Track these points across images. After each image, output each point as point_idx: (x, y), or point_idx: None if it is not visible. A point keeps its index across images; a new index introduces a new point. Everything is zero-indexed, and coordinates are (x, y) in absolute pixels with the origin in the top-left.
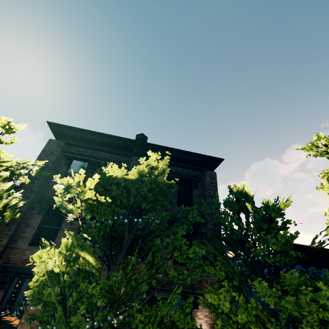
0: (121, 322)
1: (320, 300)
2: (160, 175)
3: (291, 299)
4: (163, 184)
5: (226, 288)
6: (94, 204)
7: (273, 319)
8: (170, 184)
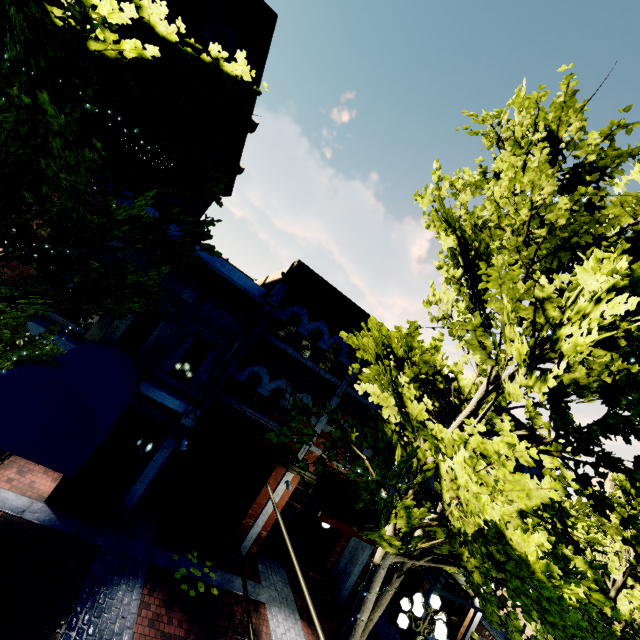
0: None
1: None
2: None
3: None
4: None
5: None
6: None
7: None
8: None
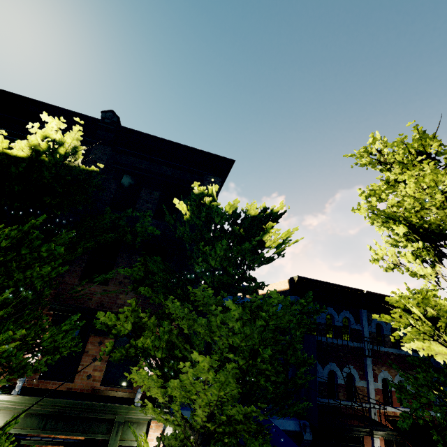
0: None
1: (229, 323)
2: (69, 155)
3: (203, 322)
4: (77, 170)
5: (132, 307)
6: None
7: (188, 346)
8: (90, 171)
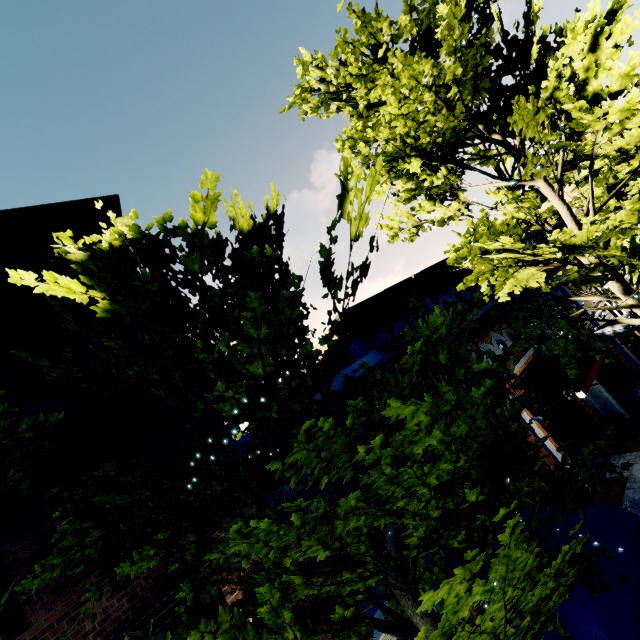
0: None
1: (416, 450)
2: None
3: (352, 503)
4: None
5: None
6: None
7: (345, 574)
8: None
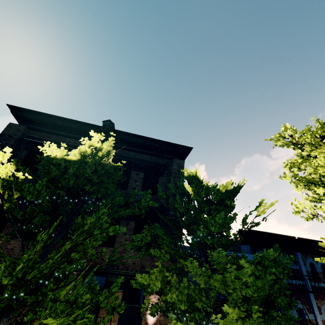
0: (33, 301)
1: (243, 278)
2: (104, 156)
3: (218, 277)
4: (108, 166)
5: (159, 268)
6: (11, 181)
7: (204, 298)
8: (116, 166)
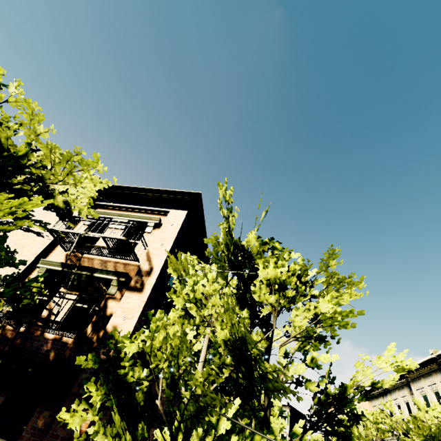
0: None
1: None
2: None
3: None
4: None
5: None
6: None
7: None
8: None
